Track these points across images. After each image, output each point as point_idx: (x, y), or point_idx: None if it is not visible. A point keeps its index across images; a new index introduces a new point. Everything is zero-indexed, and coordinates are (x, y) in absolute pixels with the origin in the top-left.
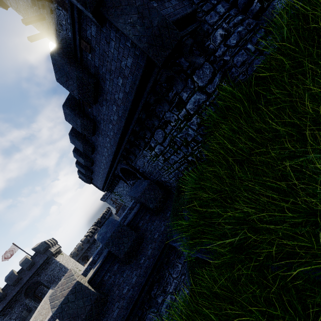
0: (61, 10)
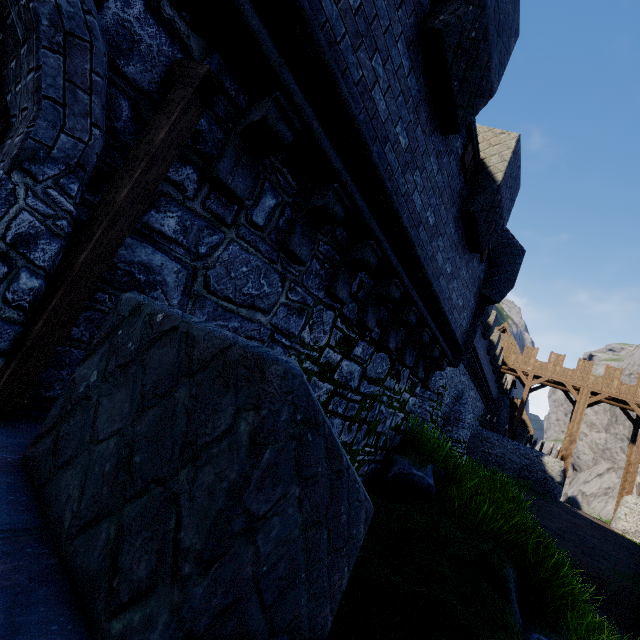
0: None
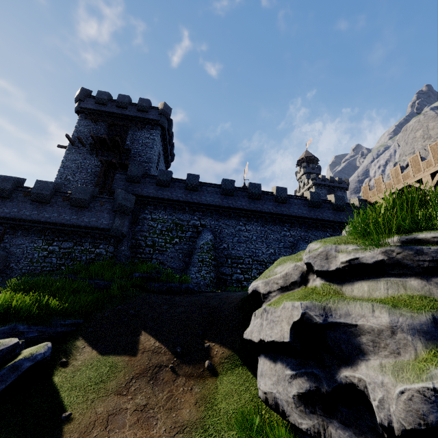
0: (95, 162)
